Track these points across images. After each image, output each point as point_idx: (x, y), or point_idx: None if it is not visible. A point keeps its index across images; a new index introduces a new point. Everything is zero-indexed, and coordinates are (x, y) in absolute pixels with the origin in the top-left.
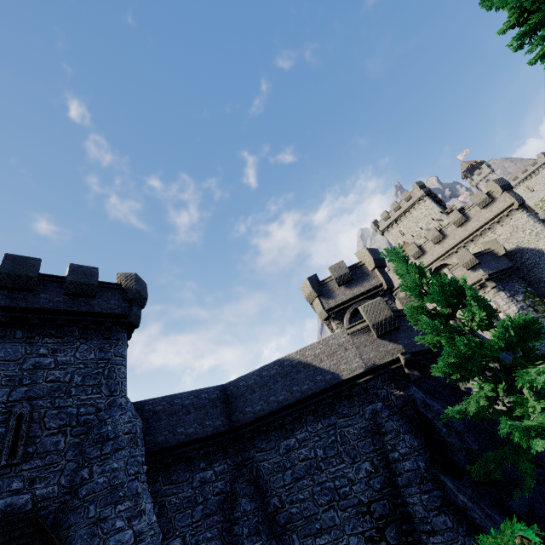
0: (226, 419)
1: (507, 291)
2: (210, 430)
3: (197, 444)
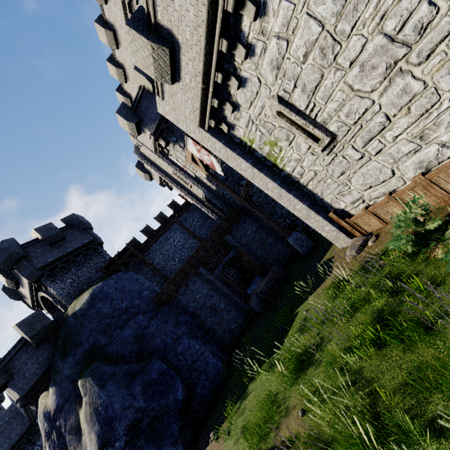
0: (24, 422)
1: (180, 141)
2: (19, 434)
3: (17, 444)
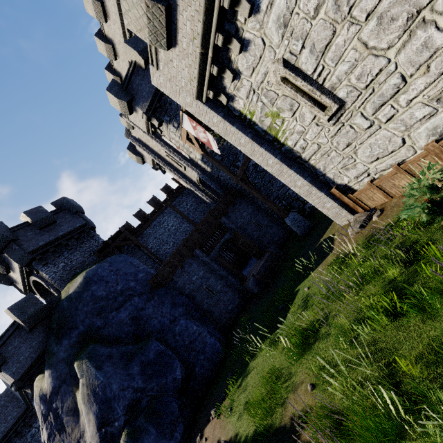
0: (20, 405)
1: (173, 121)
2: (15, 417)
3: (14, 427)
